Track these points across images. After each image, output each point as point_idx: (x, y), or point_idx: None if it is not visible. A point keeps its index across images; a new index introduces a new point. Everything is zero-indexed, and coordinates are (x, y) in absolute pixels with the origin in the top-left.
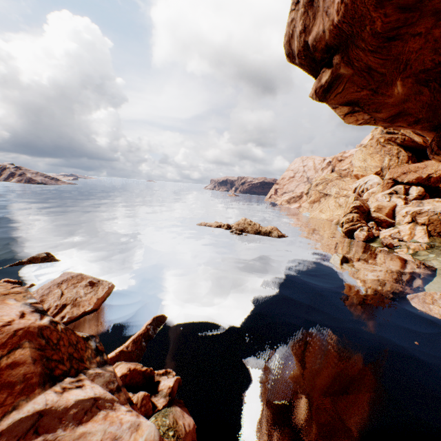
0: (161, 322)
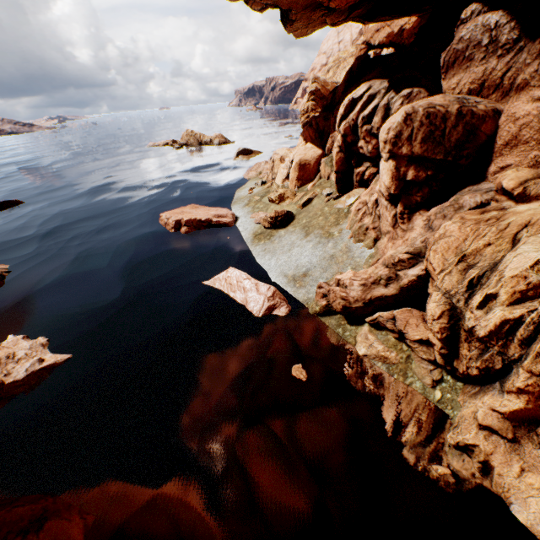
0: (15, 204)
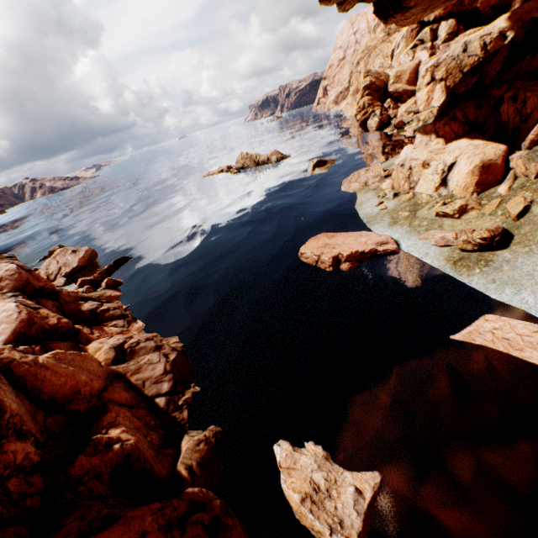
0: (125, 261)
